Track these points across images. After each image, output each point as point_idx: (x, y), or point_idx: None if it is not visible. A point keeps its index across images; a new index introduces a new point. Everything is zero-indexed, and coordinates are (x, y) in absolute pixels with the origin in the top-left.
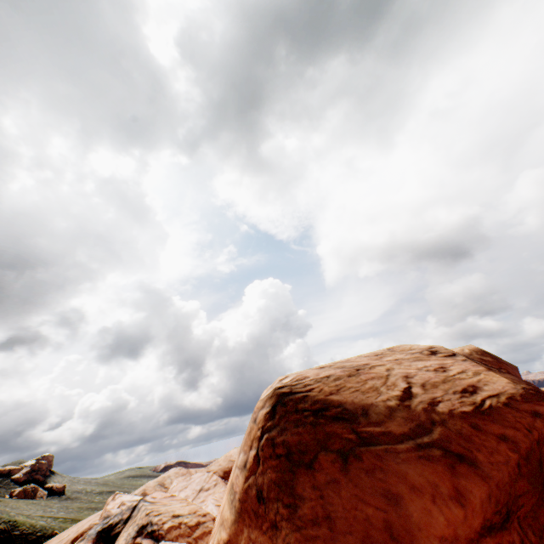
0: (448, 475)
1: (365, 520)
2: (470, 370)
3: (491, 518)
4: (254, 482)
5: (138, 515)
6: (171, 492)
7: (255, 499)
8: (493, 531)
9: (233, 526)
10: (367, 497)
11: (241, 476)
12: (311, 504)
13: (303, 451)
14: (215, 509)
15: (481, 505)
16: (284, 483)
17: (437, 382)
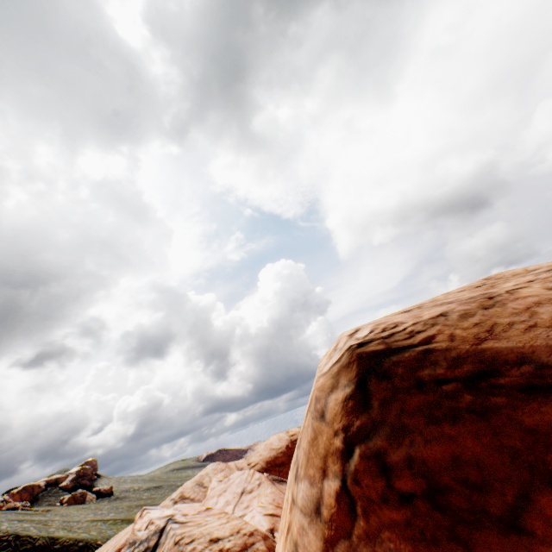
0: None
1: None
2: None
3: None
4: None
5: (165, 543)
6: (208, 498)
7: None
8: None
9: None
10: None
11: (313, 533)
12: None
13: (475, 485)
14: (264, 521)
15: None
16: None
17: None
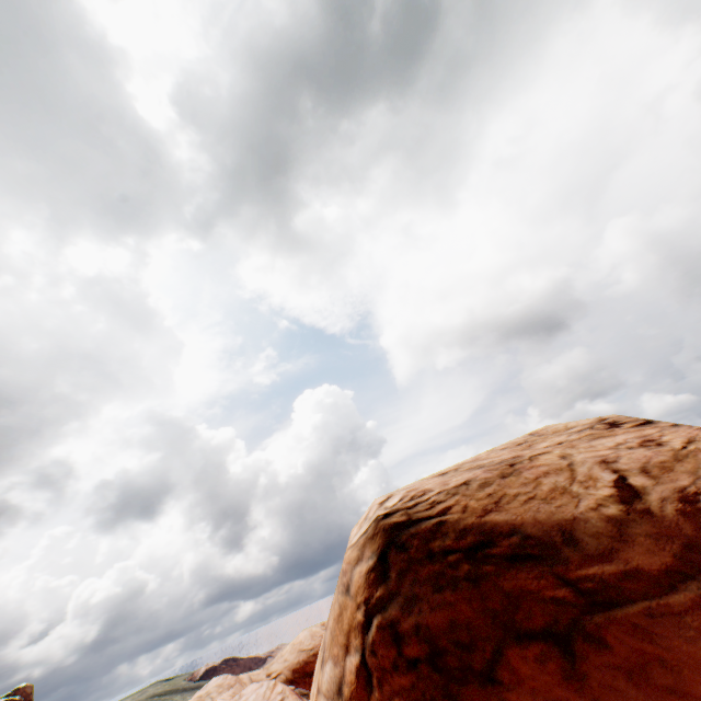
0: None
1: None
2: (700, 436)
3: None
4: None
5: None
6: None
7: None
8: None
9: None
10: None
11: None
12: None
13: (465, 645)
14: None
15: None
16: None
17: (665, 461)
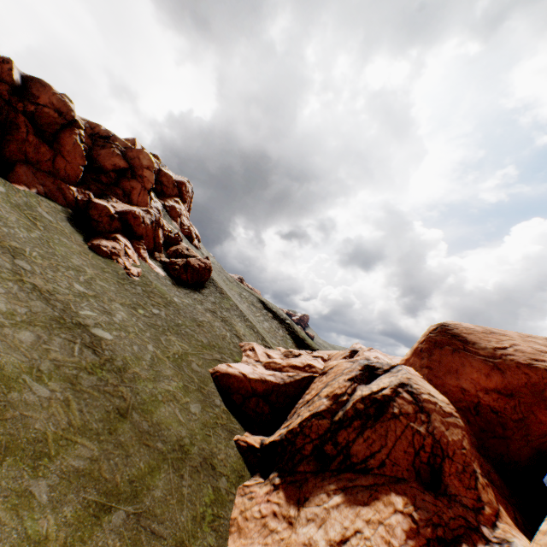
0: (488, 370)
1: (450, 366)
2: None
3: (500, 390)
4: (420, 346)
5: None
6: None
7: (418, 350)
8: (500, 394)
9: (409, 356)
10: (454, 362)
11: (416, 344)
12: (436, 357)
13: (440, 343)
14: None
15: (495, 382)
16: (429, 349)
17: (526, 352)
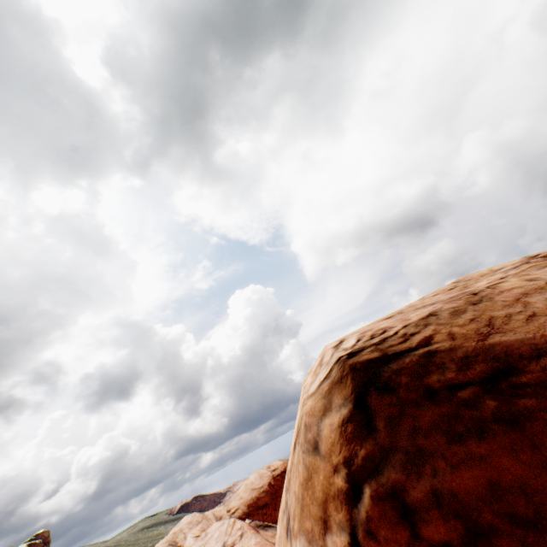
0: None
1: None
2: None
3: None
4: None
5: None
6: None
7: None
8: None
9: None
10: None
11: None
12: None
13: (527, 521)
14: None
15: None
16: None
17: None
